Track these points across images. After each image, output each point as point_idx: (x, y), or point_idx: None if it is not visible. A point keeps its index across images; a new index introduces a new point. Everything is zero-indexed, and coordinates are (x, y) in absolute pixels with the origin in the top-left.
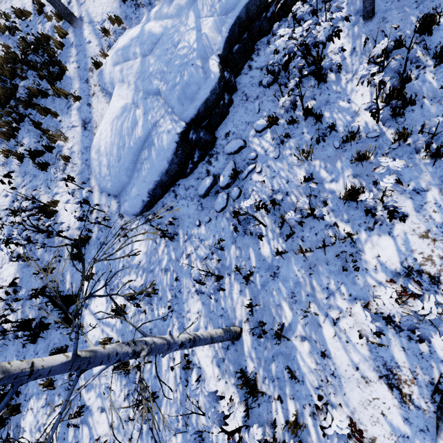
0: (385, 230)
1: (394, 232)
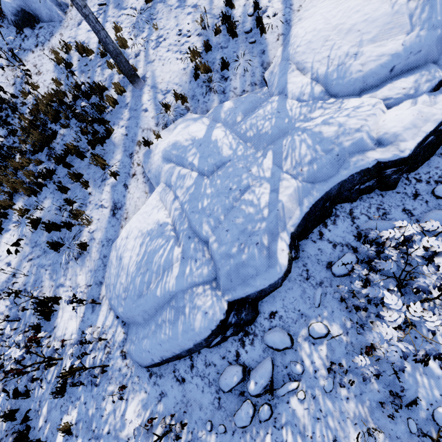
0: None
1: None
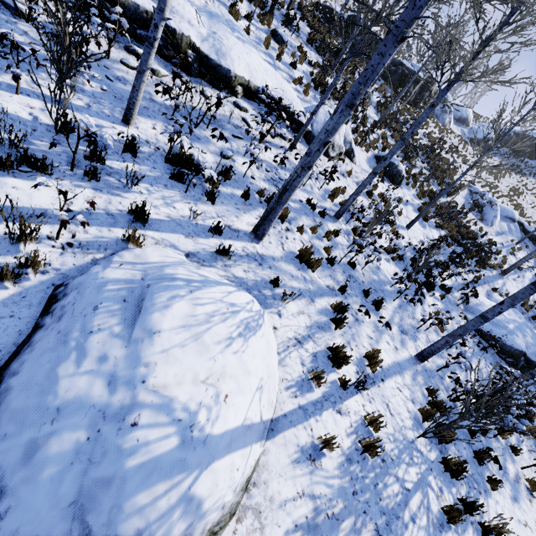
0: None
1: None
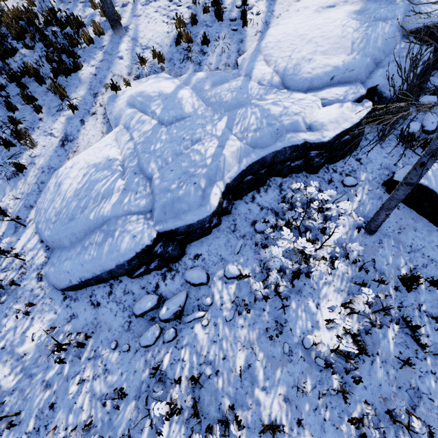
0: None
1: None
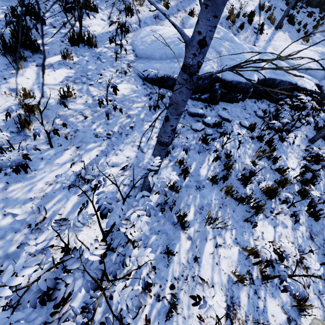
0: (273, 224)
1: (276, 229)
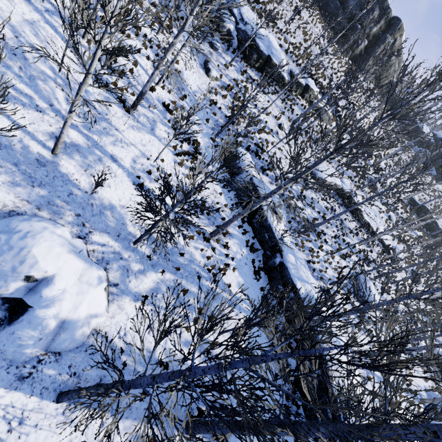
0: None
1: None
